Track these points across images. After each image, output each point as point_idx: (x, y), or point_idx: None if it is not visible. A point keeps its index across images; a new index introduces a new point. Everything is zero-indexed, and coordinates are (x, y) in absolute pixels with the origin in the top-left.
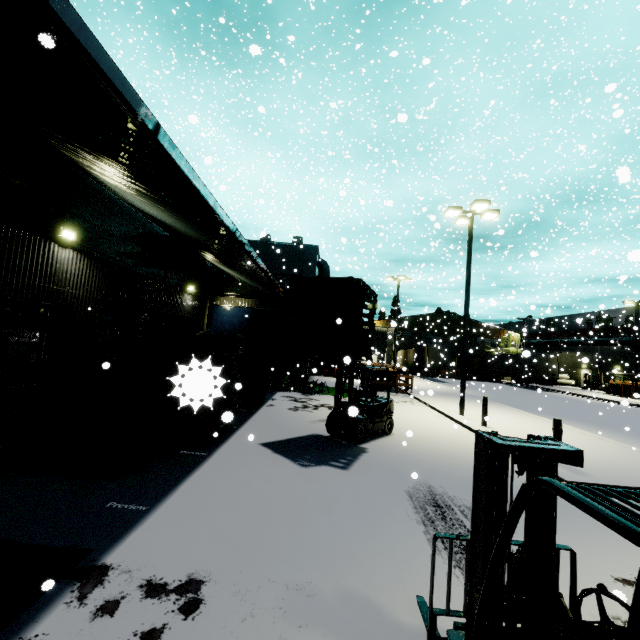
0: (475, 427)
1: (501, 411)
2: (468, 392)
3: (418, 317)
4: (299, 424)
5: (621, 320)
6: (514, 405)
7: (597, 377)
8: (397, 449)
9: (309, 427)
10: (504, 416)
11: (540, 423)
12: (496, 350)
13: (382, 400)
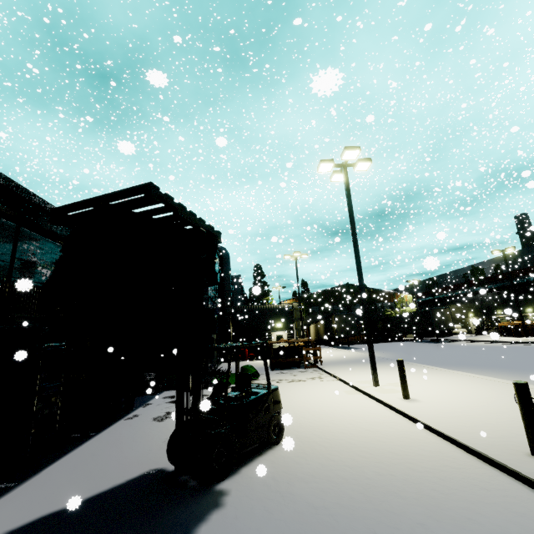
0: (396, 403)
1: (418, 372)
2: (379, 355)
3: (323, 292)
4: (143, 450)
5: (491, 270)
6: (426, 362)
7: (484, 322)
8: (282, 481)
9: (155, 454)
10: (424, 378)
11: (466, 381)
12: (395, 312)
13: (260, 391)
